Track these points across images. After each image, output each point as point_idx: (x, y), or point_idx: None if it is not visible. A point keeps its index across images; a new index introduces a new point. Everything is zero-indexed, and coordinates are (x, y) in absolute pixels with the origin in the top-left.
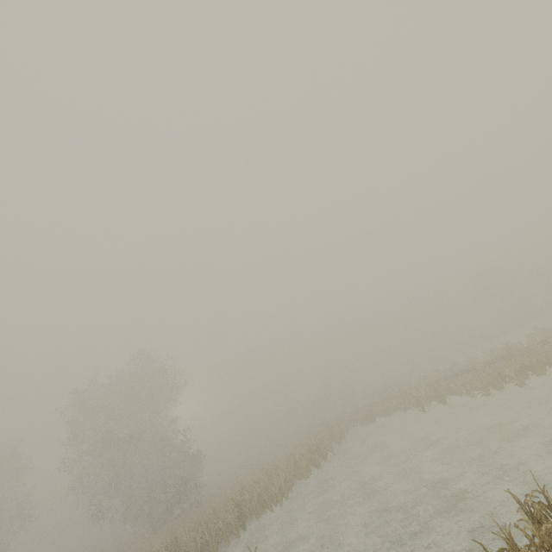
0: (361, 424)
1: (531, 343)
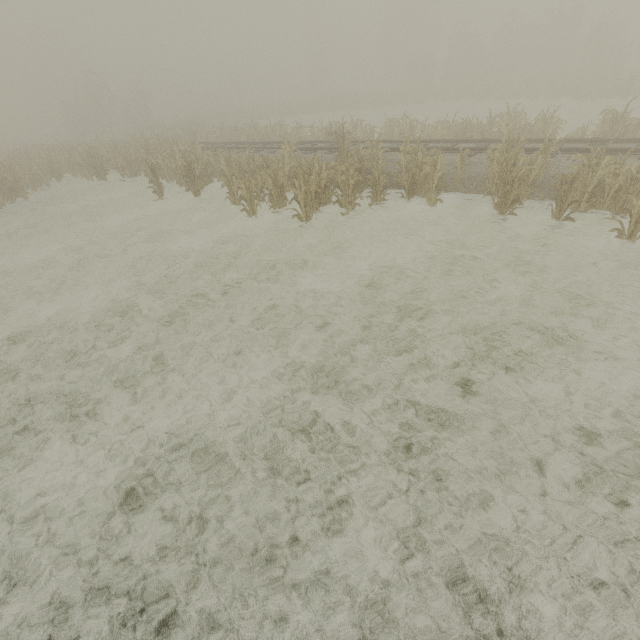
0: (85, 176)
1: (375, 142)
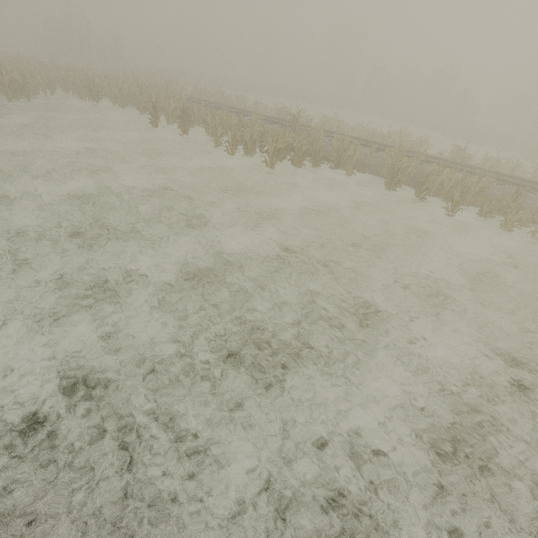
0: (79, 95)
1: (320, 127)
